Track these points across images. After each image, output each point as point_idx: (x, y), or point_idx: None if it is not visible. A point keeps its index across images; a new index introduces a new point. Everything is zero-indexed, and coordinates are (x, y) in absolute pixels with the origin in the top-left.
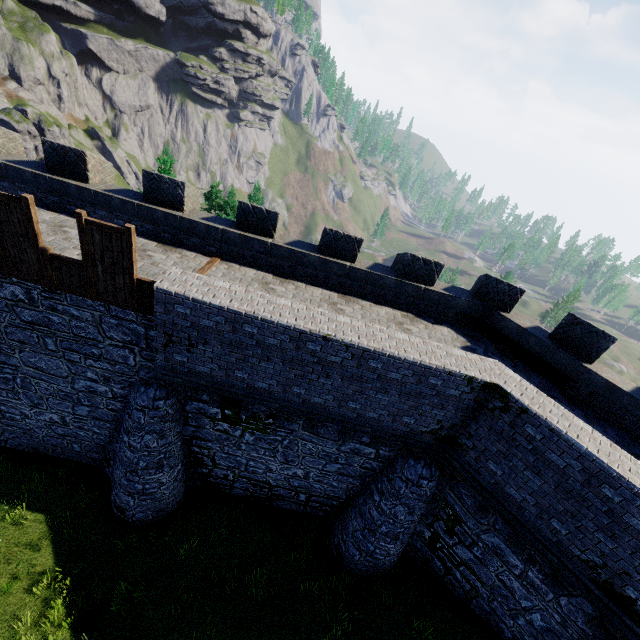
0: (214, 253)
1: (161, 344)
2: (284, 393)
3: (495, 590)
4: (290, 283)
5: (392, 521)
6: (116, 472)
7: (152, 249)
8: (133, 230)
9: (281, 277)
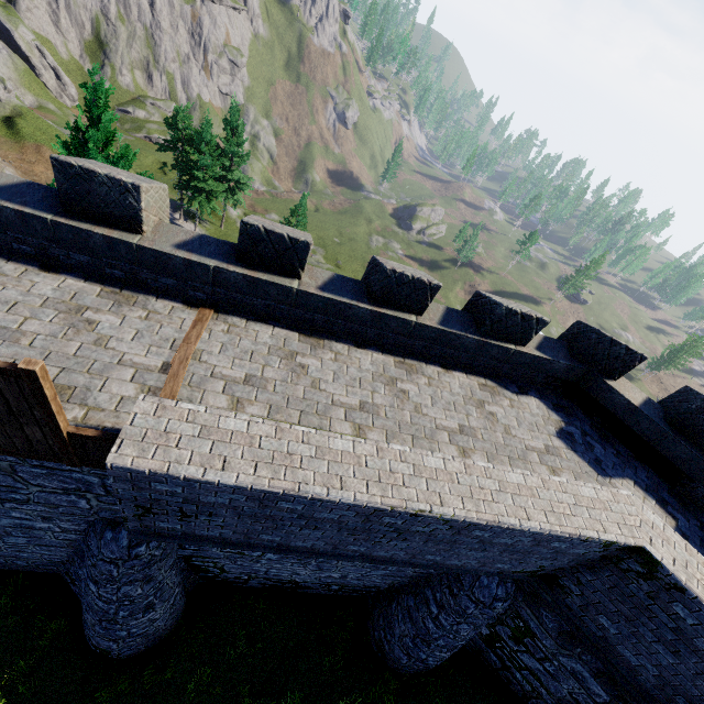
0: (202, 300)
1: (132, 514)
2: (334, 549)
3: (564, 702)
4: (326, 347)
5: (452, 636)
6: (85, 616)
7: (93, 303)
8: (40, 371)
9: (311, 335)
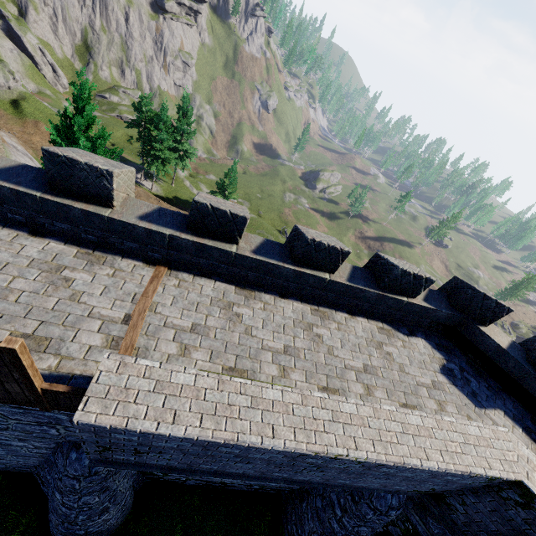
0: (158, 259)
1: (94, 450)
2: (261, 474)
3: None
4: (256, 298)
5: (353, 535)
6: (51, 516)
7: (70, 263)
8: (19, 347)
9: (244, 288)
